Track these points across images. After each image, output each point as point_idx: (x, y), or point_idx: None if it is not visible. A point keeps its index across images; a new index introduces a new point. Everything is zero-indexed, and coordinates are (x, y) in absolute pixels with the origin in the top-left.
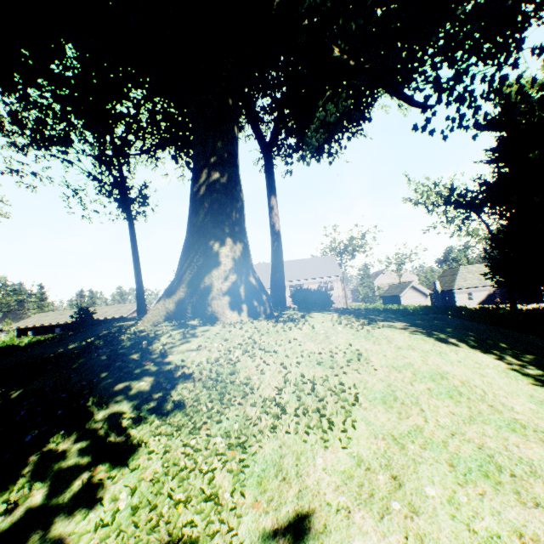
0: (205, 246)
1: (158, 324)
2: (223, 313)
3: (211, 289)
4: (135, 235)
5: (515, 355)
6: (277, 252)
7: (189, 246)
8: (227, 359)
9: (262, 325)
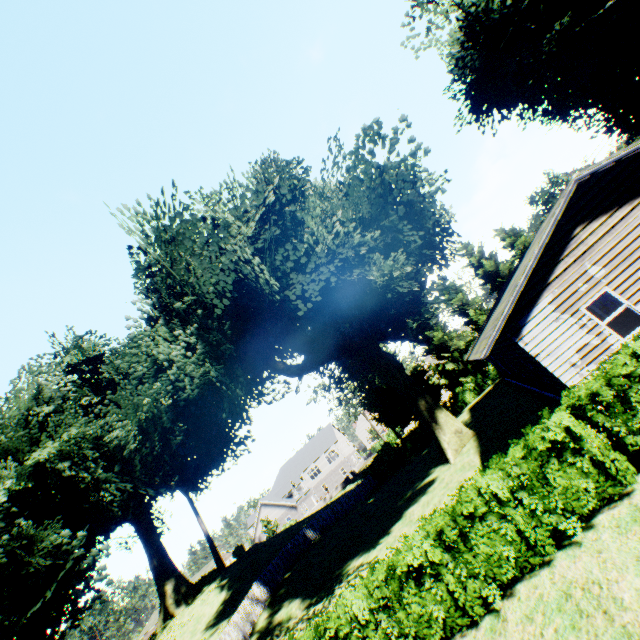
0: (161, 590)
1: (162, 625)
2: (175, 611)
3: (169, 604)
4: None
5: (235, 586)
6: (210, 544)
7: (158, 590)
8: (165, 637)
9: (184, 610)
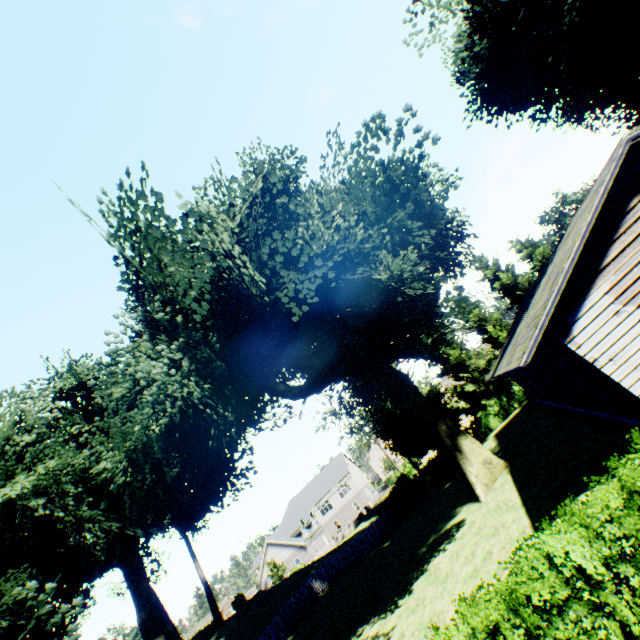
0: None
1: None
2: None
3: None
4: (159, 599)
5: None
6: (207, 592)
7: None
8: None
9: None
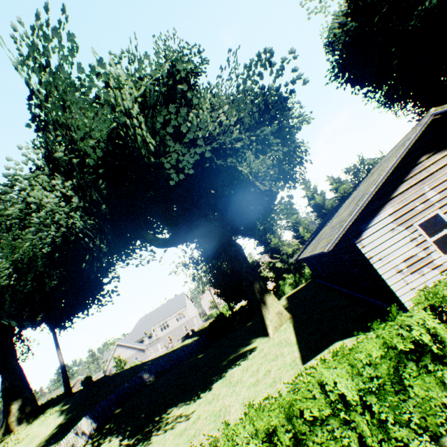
0: (7, 408)
1: (0, 439)
2: (15, 428)
3: (10, 422)
4: (24, 373)
5: (73, 413)
6: (63, 372)
7: (4, 408)
8: None
9: (24, 428)
